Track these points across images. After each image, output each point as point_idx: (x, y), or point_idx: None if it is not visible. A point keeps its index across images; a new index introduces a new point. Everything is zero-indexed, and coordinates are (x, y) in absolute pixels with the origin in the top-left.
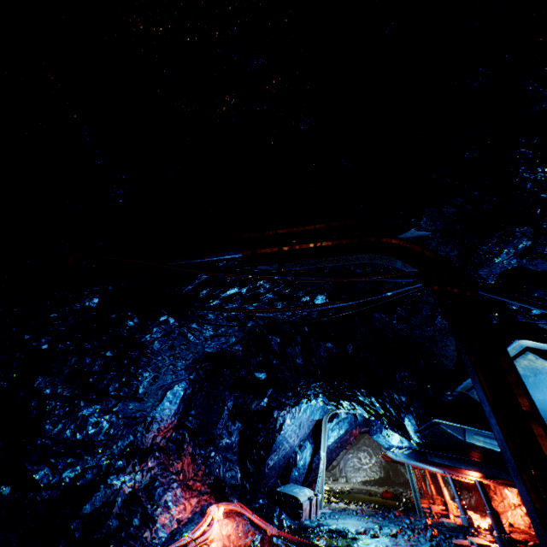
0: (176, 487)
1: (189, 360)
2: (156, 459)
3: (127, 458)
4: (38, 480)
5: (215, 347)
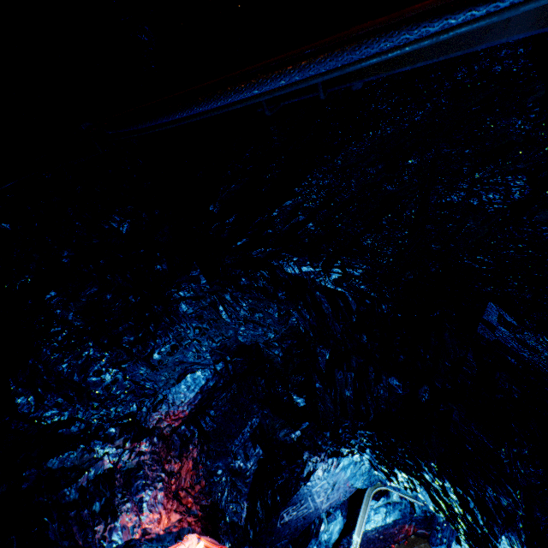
0: (159, 488)
1: (217, 343)
2: (152, 445)
3: (122, 429)
4: (18, 406)
5: (250, 338)
